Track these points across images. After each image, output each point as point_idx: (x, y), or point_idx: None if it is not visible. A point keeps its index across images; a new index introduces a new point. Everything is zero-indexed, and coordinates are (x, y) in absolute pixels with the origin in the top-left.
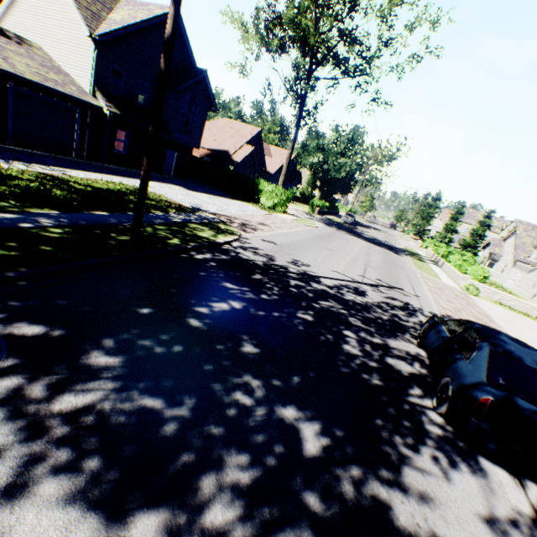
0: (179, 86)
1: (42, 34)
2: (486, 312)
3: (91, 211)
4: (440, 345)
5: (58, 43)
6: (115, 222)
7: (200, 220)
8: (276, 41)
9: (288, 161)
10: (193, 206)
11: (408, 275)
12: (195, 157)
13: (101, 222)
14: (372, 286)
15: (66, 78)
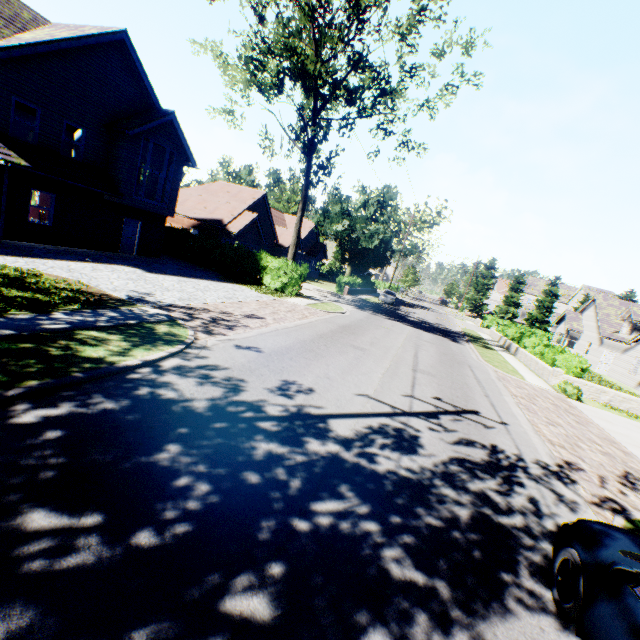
0: (129, 129)
1: None
2: (608, 433)
3: None
4: None
5: None
6: None
7: (120, 320)
8: (271, 79)
9: (298, 227)
10: (131, 296)
11: (478, 378)
12: (175, 229)
13: None
14: (428, 418)
15: None
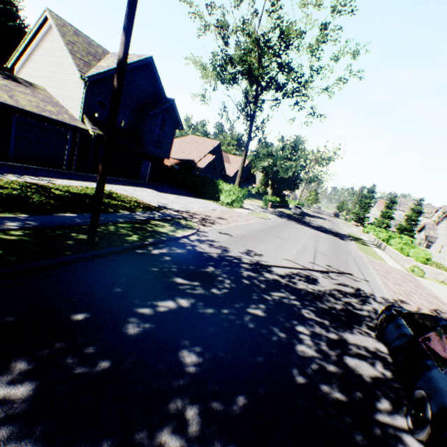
0: (151, 111)
1: (46, 80)
2: (435, 294)
3: (61, 213)
4: (403, 344)
5: (58, 85)
6: (80, 222)
7: (163, 217)
8: (229, 76)
9: (242, 165)
10: (160, 205)
11: (355, 259)
12: (167, 165)
13: (66, 223)
14: (322, 273)
15: (61, 109)
